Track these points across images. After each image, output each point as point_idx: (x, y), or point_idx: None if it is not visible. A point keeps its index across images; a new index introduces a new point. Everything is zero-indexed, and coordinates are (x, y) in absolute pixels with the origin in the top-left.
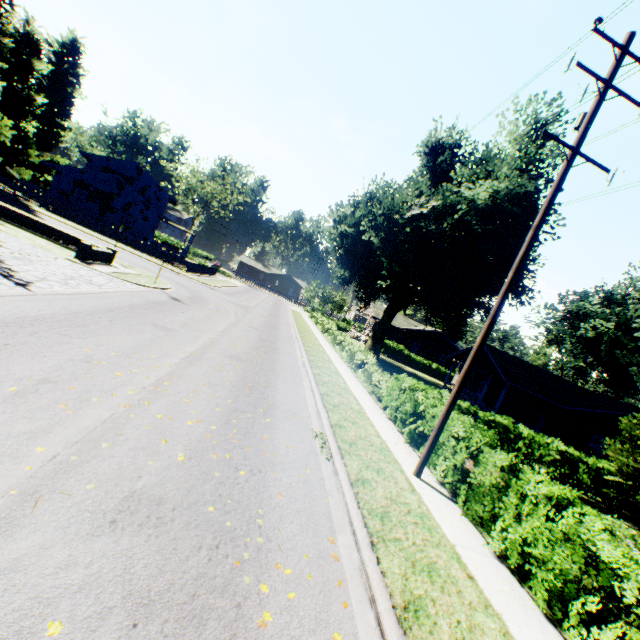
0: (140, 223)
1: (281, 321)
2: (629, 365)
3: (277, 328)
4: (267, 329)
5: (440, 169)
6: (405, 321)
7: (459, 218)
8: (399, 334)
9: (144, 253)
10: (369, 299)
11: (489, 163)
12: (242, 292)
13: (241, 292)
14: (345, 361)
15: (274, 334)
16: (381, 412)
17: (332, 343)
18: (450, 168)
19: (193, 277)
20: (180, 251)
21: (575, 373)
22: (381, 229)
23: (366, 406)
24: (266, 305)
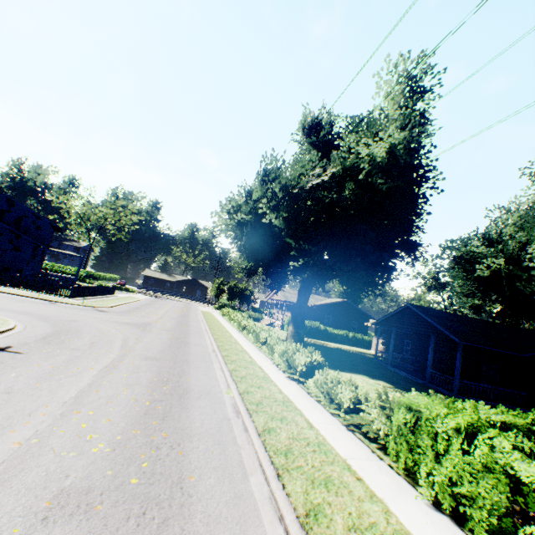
0: (10, 254)
1: (191, 330)
2: (529, 294)
3: (186, 344)
4: (172, 351)
5: (323, 143)
6: (312, 298)
7: (360, 181)
8: (310, 311)
9: (10, 286)
10: (279, 284)
11: (372, 126)
12: (145, 305)
13: (143, 306)
14: (284, 370)
15: (182, 357)
16: (407, 487)
17: (256, 342)
18: (334, 139)
19: (77, 302)
20: (74, 277)
21: (474, 311)
22: (283, 206)
23: (380, 487)
24: (173, 314)
